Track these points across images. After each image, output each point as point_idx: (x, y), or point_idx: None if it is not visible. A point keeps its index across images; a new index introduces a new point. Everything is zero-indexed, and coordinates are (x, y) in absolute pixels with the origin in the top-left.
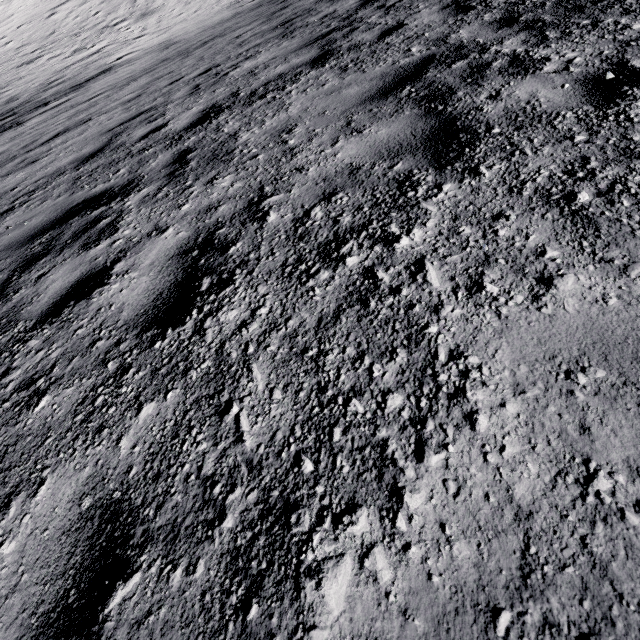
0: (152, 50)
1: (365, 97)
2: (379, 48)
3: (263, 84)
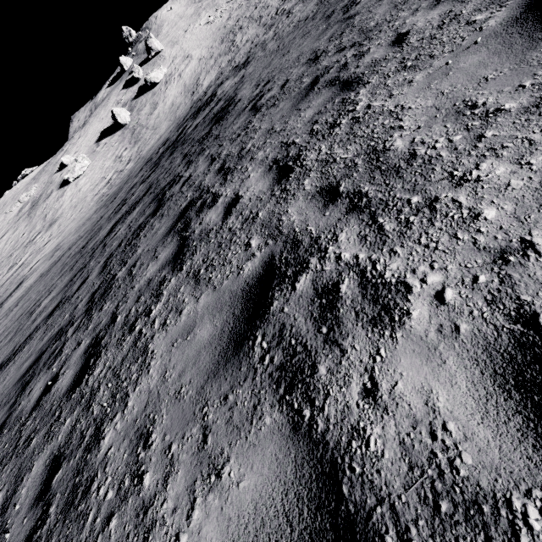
0: (47, 258)
1: (21, 376)
2: (65, 308)
3: (26, 339)
